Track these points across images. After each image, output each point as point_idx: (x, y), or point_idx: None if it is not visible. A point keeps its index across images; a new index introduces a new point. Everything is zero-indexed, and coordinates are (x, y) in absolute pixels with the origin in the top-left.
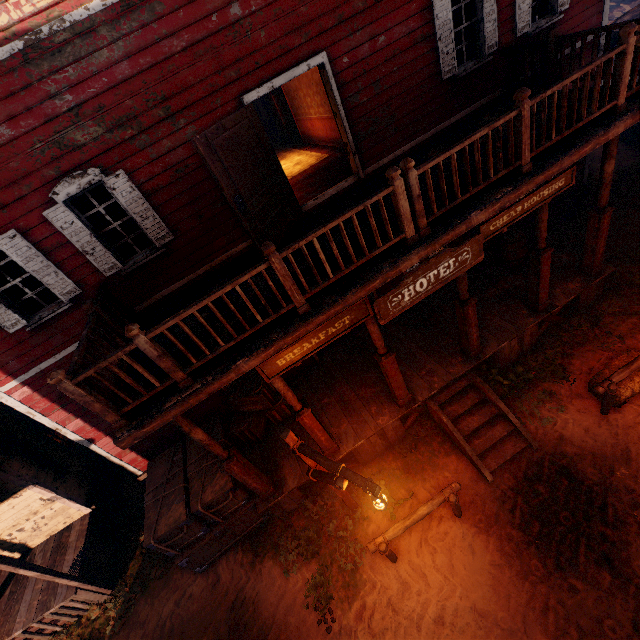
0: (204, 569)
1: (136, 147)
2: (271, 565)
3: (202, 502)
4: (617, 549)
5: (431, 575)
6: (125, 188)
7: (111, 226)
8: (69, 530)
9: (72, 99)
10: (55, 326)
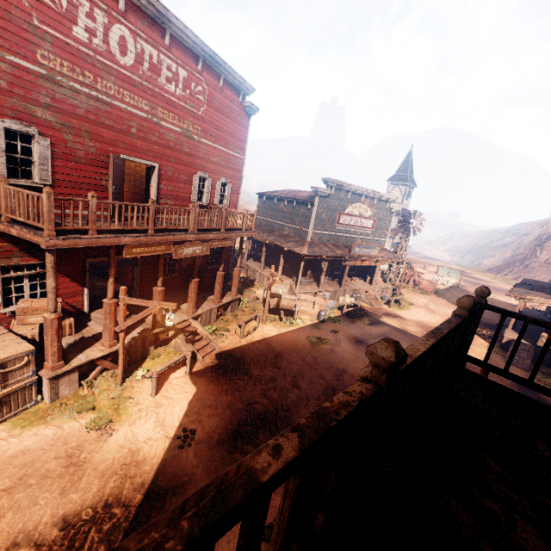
0: None
1: (64, 136)
2: (44, 427)
3: (0, 357)
4: (248, 370)
5: (176, 395)
6: (44, 146)
7: (18, 155)
8: None
9: (50, 101)
10: None
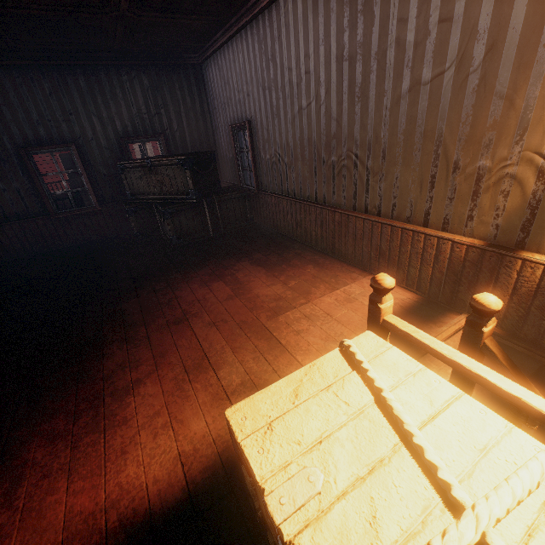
0: None
1: None
2: None
3: None
4: None
5: None
6: None
7: None
8: None
9: None
10: None
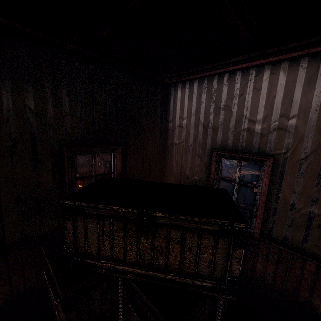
0: None
1: None
2: None
3: None
4: None
5: None
6: None
7: None
8: None
9: None
10: None
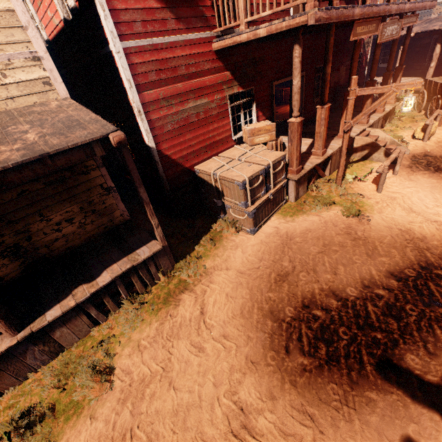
0: (255, 232)
1: None
2: (306, 216)
3: (271, 160)
4: None
5: (402, 190)
6: None
7: None
8: (112, 231)
9: None
10: (174, 11)
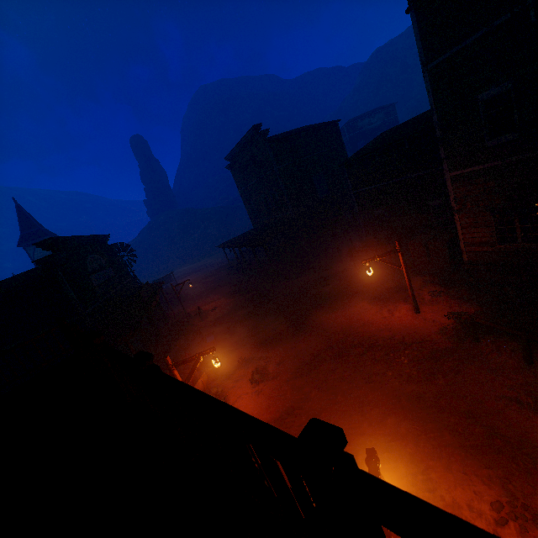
0: None
1: None
2: None
3: None
4: None
5: None
6: None
7: None
8: None
9: None
10: None
